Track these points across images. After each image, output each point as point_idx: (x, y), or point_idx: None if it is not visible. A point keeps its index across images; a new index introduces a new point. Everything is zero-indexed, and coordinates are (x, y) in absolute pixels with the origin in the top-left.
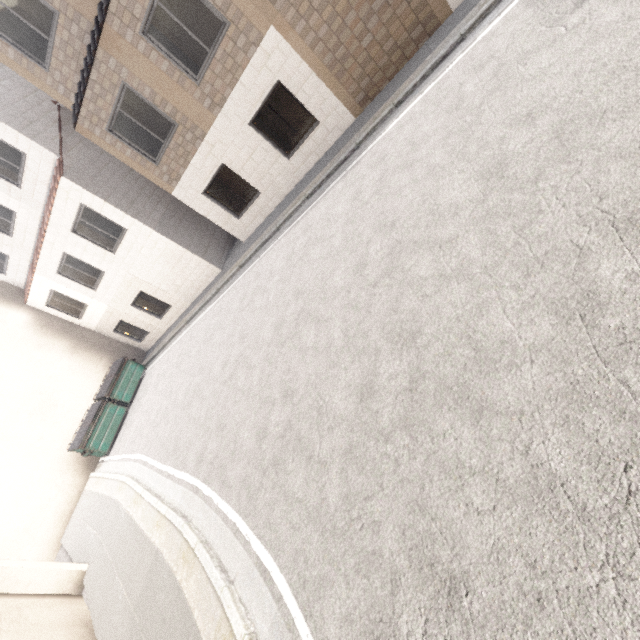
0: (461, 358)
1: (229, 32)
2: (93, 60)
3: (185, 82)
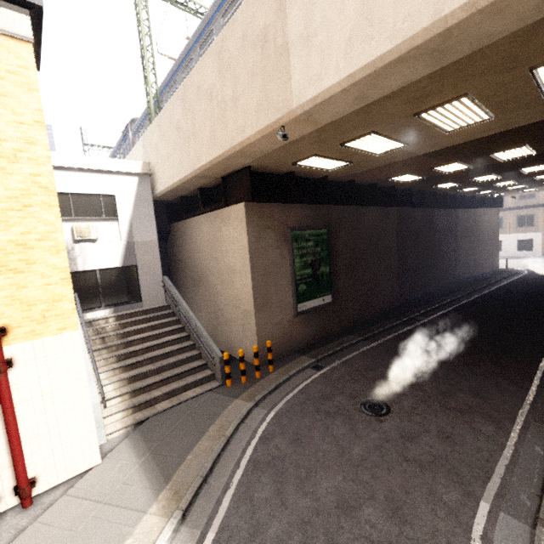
0: (543, 265)
1: (532, 227)
2: (502, 211)
3: (514, 226)
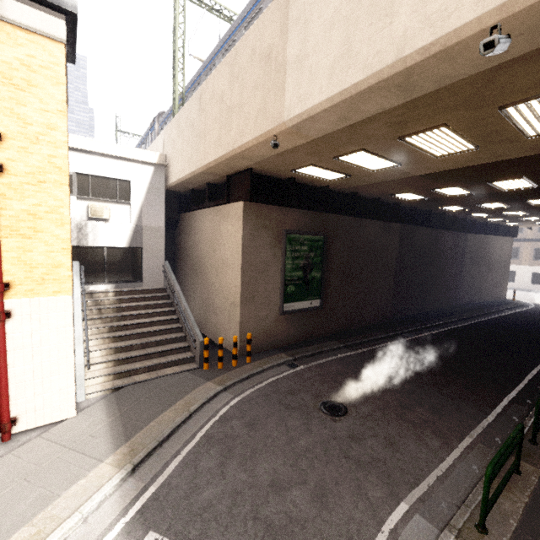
0: None
1: None
2: (520, 242)
3: (530, 258)
